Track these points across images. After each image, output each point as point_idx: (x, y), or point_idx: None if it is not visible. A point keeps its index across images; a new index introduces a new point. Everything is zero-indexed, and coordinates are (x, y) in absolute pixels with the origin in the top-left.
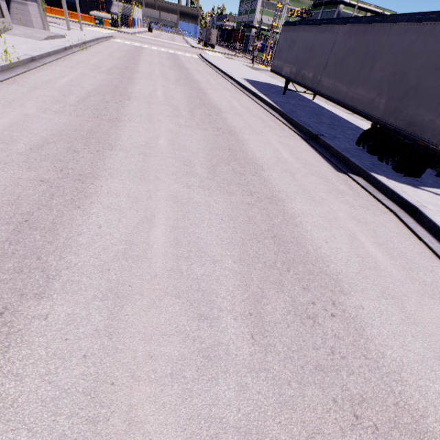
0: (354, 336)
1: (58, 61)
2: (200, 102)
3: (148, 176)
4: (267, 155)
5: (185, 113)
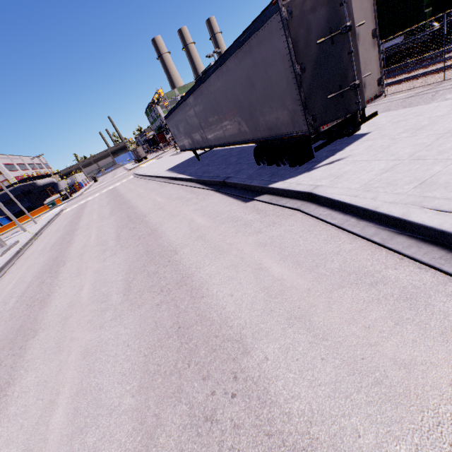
0: (256, 410)
1: (10, 269)
2: (127, 221)
3: (64, 343)
4: (181, 233)
5: (113, 241)
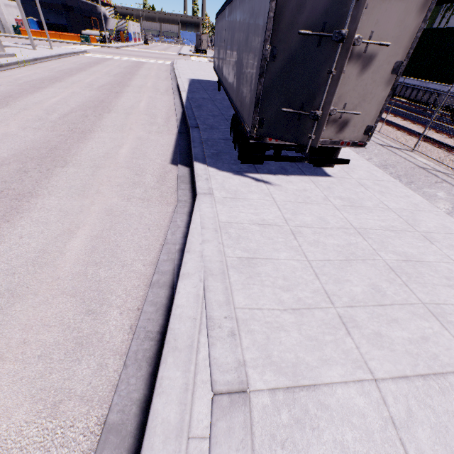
0: None
1: None
2: (95, 105)
3: None
4: (96, 151)
5: (57, 116)
